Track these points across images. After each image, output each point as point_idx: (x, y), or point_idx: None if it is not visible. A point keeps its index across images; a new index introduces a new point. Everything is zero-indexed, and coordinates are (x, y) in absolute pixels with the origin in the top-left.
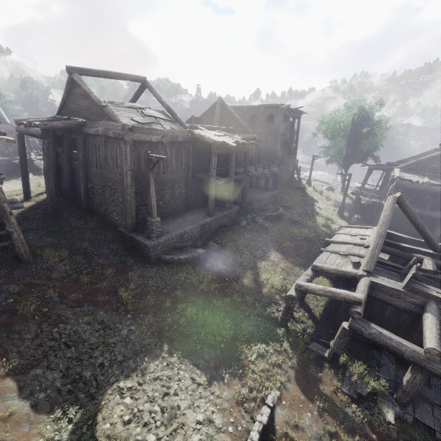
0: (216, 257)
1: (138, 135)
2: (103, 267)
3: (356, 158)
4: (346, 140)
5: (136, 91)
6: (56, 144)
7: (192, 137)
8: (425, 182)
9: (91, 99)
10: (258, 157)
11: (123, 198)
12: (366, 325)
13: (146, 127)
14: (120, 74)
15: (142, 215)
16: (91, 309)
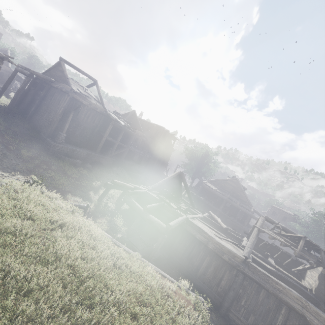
0: (86, 170)
1: (77, 96)
2: (20, 141)
3: (198, 174)
4: (196, 164)
5: (90, 84)
6: (32, 85)
7: (105, 113)
8: (214, 189)
9: (64, 73)
10: (143, 147)
11: (53, 119)
12: (130, 198)
13: (83, 96)
14: (85, 72)
15: (58, 133)
16: (3, 147)
